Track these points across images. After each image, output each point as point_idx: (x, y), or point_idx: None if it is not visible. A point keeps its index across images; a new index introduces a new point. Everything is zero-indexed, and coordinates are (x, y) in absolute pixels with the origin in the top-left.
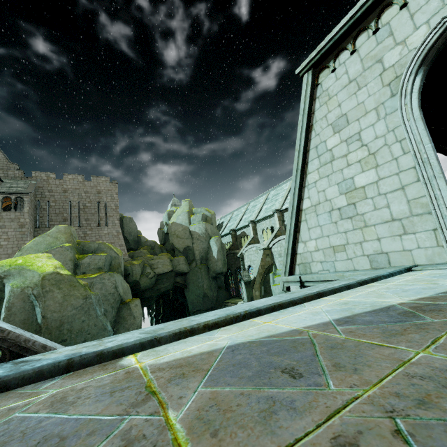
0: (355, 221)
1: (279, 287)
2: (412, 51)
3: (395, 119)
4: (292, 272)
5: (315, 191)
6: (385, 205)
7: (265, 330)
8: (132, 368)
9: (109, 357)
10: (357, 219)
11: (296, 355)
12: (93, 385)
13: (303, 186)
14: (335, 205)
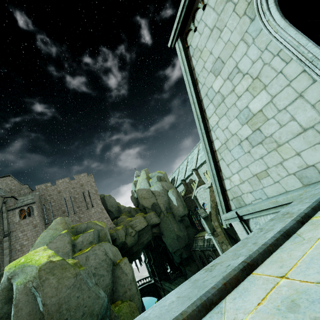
0: (266, 144)
1: None
2: None
3: (263, 38)
4: (228, 208)
5: (219, 130)
6: (290, 119)
7: None
8: None
9: None
10: (268, 142)
11: None
12: None
13: (208, 130)
14: (242, 136)
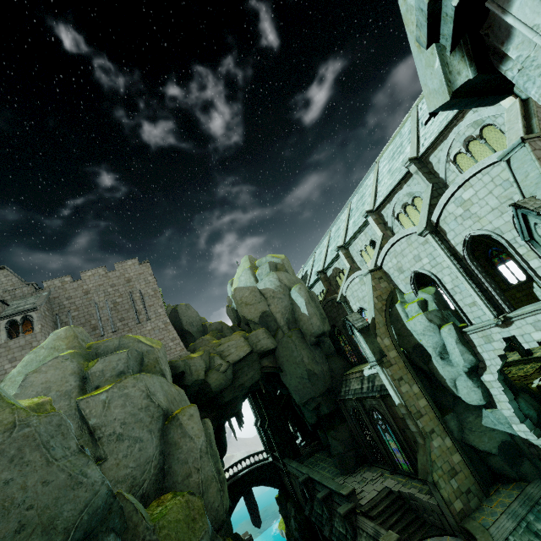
0: None
1: (420, 319)
2: None
3: None
4: None
5: None
6: None
7: None
8: None
9: None
10: None
11: None
12: None
13: None
14: None
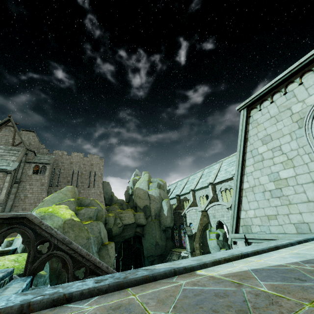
0: (282, 199)
1: (214, 241)
2: (309, 106)
3: (303, 141)
4: (237, 231)
5: (251, 177)
6: (303, 191)
7: (262, 263)
8: (210, 275)
9: (189, 271)
10: (284, 199)
11: (294, 274)
12: (201, 280)
13: (243, 174)
14: (267, 188)
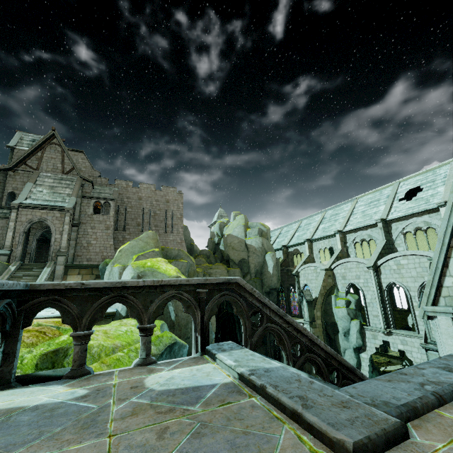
0: None
1: (343, 310)
2: None
3: None
4: (434, 302)
5: None
6: None
7: None
8: None
9: None
10: None
11: None
12: None
13: None
14: None
